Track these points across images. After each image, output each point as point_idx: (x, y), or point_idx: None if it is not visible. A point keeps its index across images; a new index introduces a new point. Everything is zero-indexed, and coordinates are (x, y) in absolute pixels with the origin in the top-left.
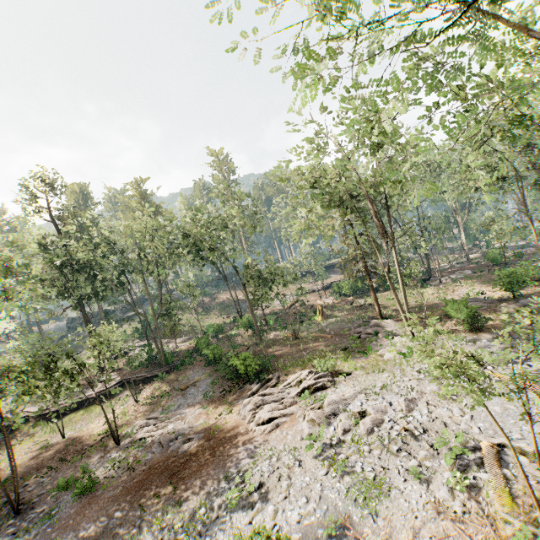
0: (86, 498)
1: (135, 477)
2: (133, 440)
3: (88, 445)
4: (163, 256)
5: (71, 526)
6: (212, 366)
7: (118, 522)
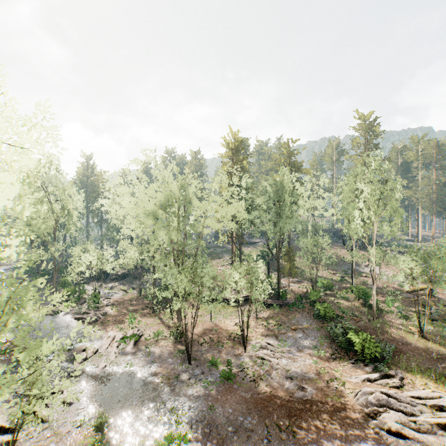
0: (227, 384)
1: (260, 393)
2: (256, 355)
3: (225, 337)
4: (301, 214)
5: (219, 402)
6: (319, 320)
7: (250, 427)
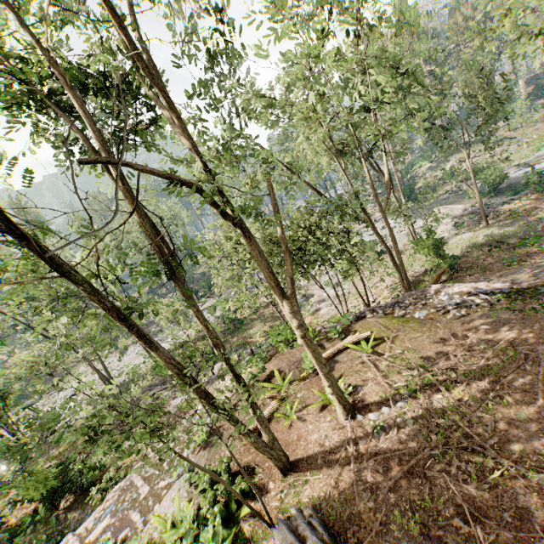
0: None
1: None
2: None
3: None
4: None
5: None
6: None
7: None
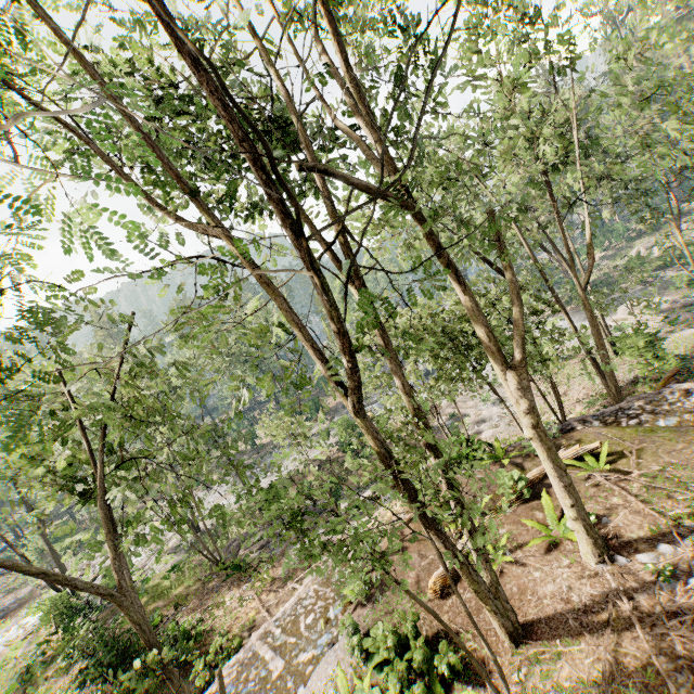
0: None
1: None
2: None
3: None
4: None
5: None
6: None
7: None
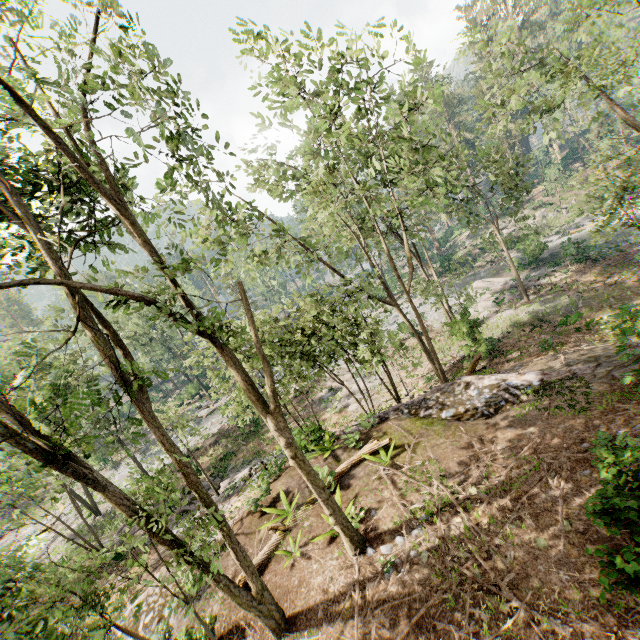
0: None
1: None
2: None
3: None
4: None
5: None
6: None
7: None
